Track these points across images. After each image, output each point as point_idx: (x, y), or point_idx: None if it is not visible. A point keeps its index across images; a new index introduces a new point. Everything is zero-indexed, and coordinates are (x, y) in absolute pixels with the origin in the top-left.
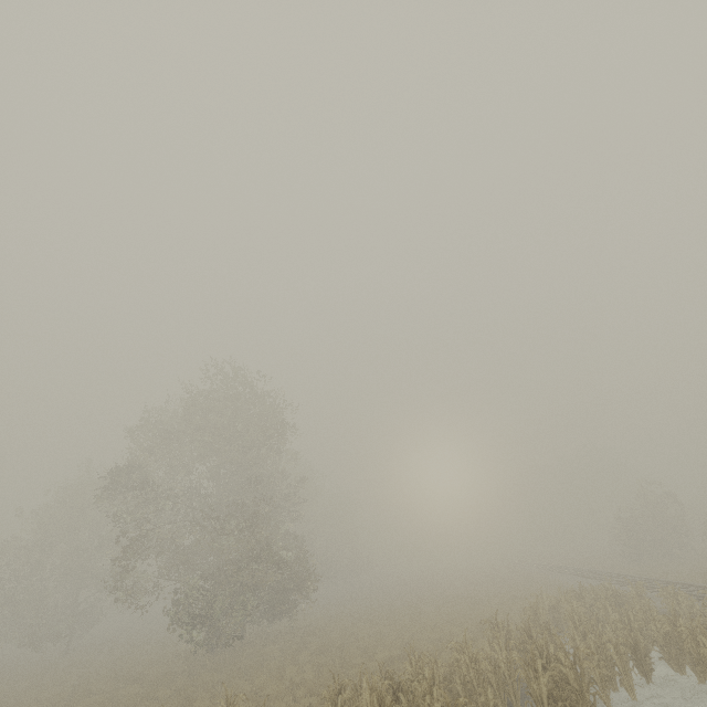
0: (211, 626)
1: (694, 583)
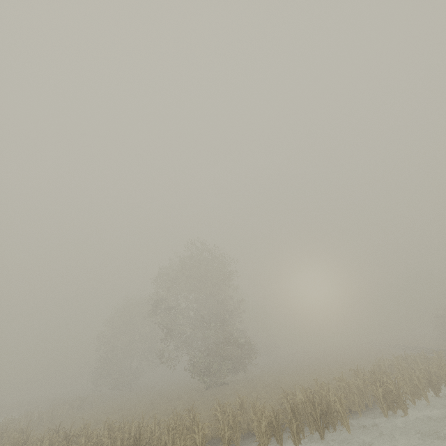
0: (210, 375)
1: None
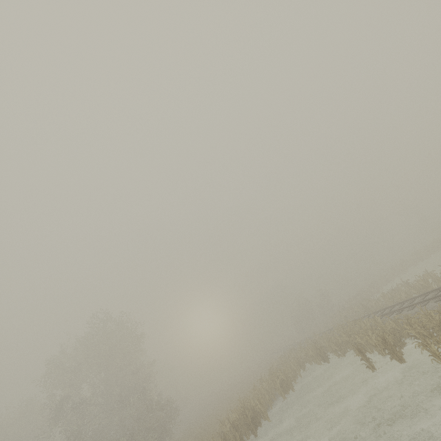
0: None
1: None
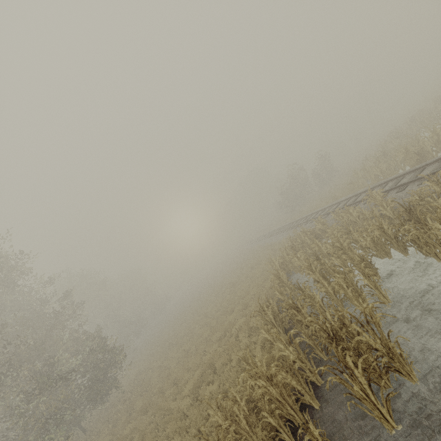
0: None
1: (335, 203)
